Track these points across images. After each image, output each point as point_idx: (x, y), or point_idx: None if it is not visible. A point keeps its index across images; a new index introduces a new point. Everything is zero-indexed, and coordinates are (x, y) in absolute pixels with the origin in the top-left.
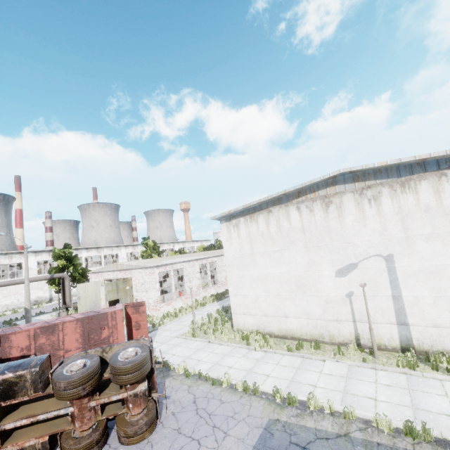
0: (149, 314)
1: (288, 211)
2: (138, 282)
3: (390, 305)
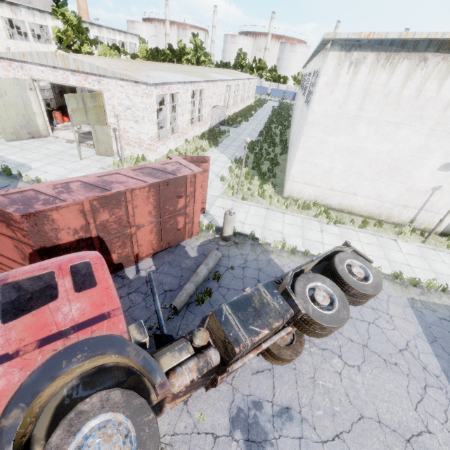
0: (140, 154)
1: None
2: (117, 102)
3: None
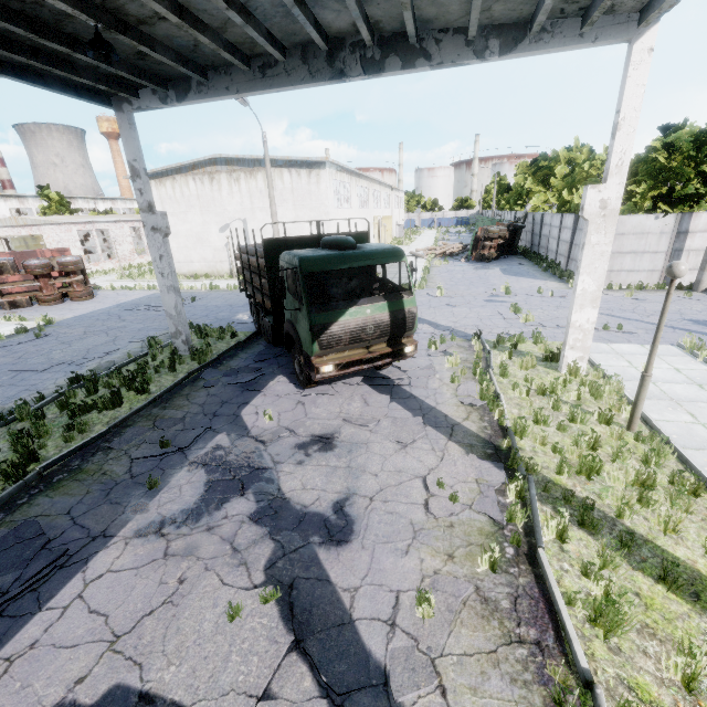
0: None
1: (188, 180)
2: (52, 240)
3: None
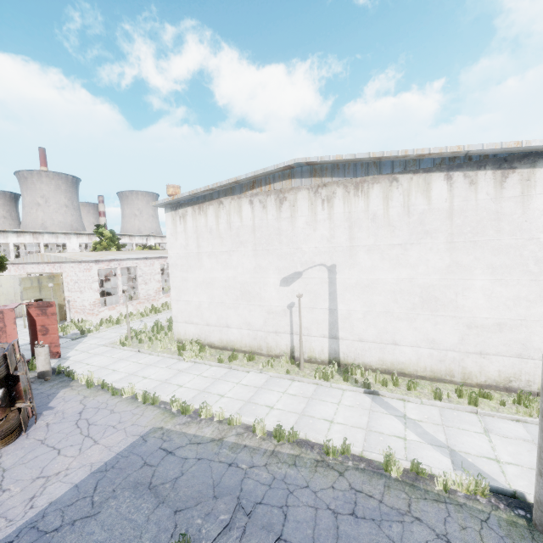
0: (84, 319)
1: (241, 204)
2: (70, 279)
3: (326, 318)
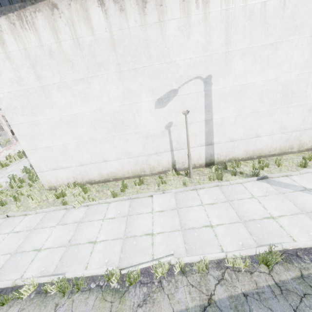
0: None
1: (86, 7)
2: None
3: (202, 129)
